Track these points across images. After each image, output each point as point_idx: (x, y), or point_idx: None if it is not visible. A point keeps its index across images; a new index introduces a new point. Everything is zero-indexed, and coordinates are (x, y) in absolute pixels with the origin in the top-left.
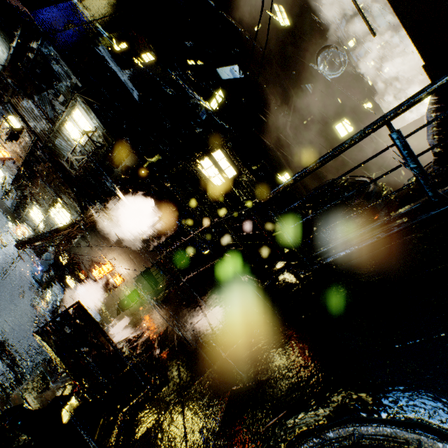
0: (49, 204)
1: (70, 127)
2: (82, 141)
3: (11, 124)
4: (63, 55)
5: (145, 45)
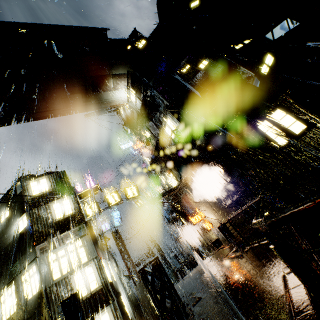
0: (167, 174)
1: (167, 129)
2: (173, 136)
3: (147, 135)
4: (159, 92)
5: (200, 58)
